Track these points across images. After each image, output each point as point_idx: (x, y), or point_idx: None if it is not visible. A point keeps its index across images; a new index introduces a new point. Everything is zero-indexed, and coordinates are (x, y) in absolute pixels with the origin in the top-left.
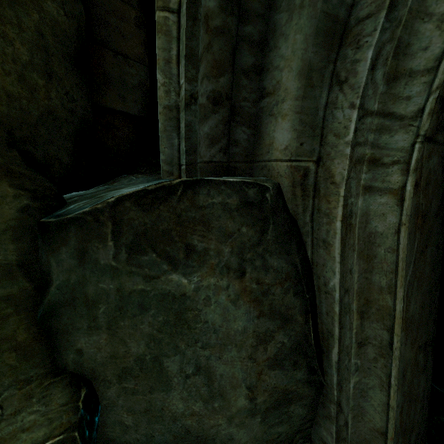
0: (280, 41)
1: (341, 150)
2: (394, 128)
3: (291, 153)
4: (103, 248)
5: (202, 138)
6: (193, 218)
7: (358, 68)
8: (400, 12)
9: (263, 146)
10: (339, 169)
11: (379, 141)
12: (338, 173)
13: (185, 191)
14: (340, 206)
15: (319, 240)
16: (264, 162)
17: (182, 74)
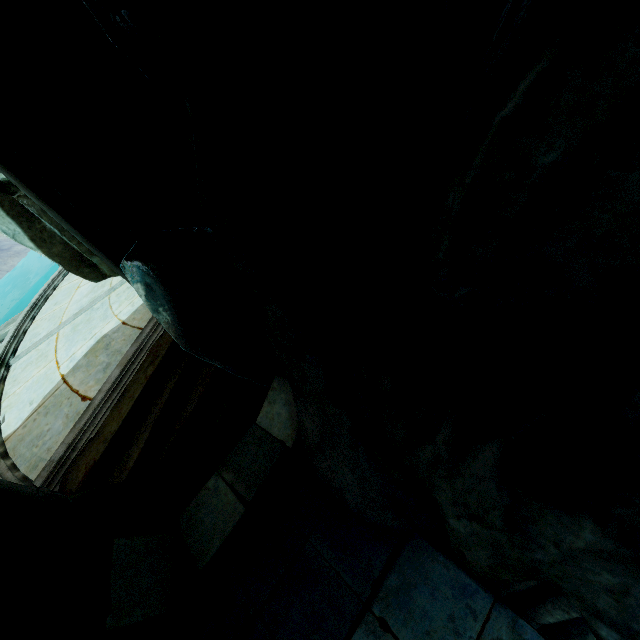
0: None
1: None
2: None
3: None
4: None
5: None
6: None
7: None
8: None
9: None
10: None
11: None
12: None
13: None
14: None
15: None
16: None
17: None
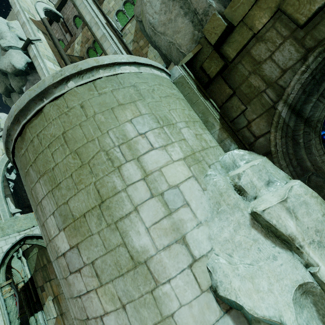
0: (298, 152)
1: (317, 162)
2: (321, 156)
3: (311, 166)
4: (315, 190)
5: (299, 170)
6: (315, 181)
7: (312, 151)
8: (314, 145)
9: (303, 167)
10: (319, 165)
11: (321, 159)
12: (320, 165)
13: (310, 178)
14: (324, 170)
15: (324, 177)
16: (306, 170)
17: (282, 162)
